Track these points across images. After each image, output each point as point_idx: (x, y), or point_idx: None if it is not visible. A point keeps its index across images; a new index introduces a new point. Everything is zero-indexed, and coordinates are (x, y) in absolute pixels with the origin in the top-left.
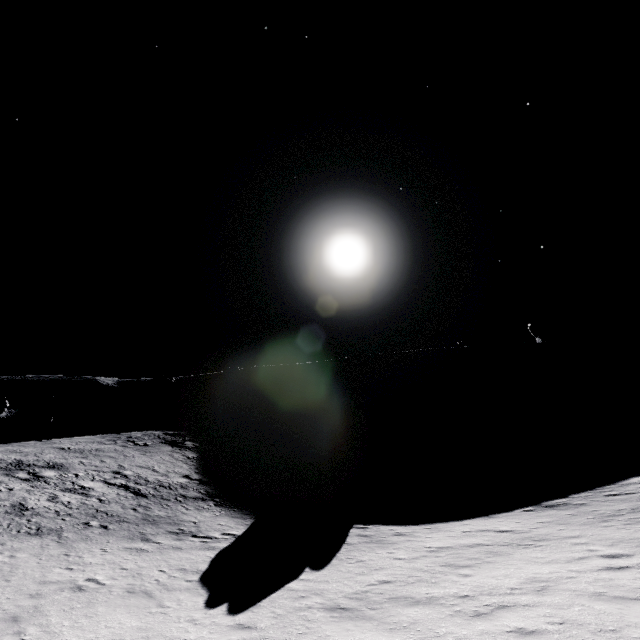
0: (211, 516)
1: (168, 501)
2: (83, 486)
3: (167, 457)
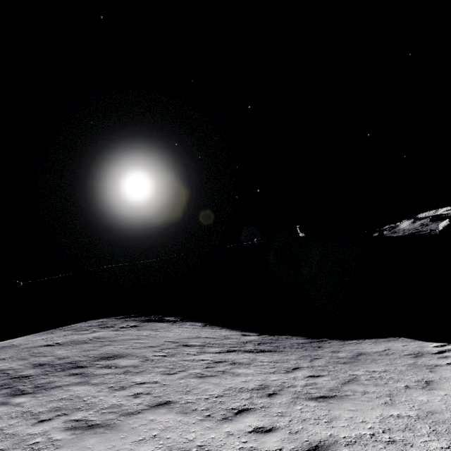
0: (374, 345)
1: (308, 348)
2: (207, 360)
3: (184, 329)
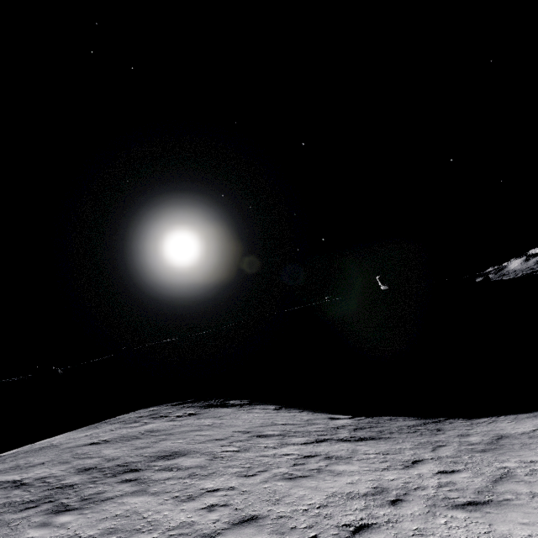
0: (516, 423)
1: (424, 432)
2: (293, 454)
3: (254, 414)
